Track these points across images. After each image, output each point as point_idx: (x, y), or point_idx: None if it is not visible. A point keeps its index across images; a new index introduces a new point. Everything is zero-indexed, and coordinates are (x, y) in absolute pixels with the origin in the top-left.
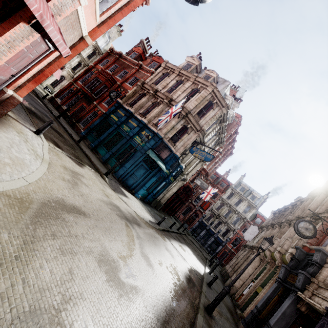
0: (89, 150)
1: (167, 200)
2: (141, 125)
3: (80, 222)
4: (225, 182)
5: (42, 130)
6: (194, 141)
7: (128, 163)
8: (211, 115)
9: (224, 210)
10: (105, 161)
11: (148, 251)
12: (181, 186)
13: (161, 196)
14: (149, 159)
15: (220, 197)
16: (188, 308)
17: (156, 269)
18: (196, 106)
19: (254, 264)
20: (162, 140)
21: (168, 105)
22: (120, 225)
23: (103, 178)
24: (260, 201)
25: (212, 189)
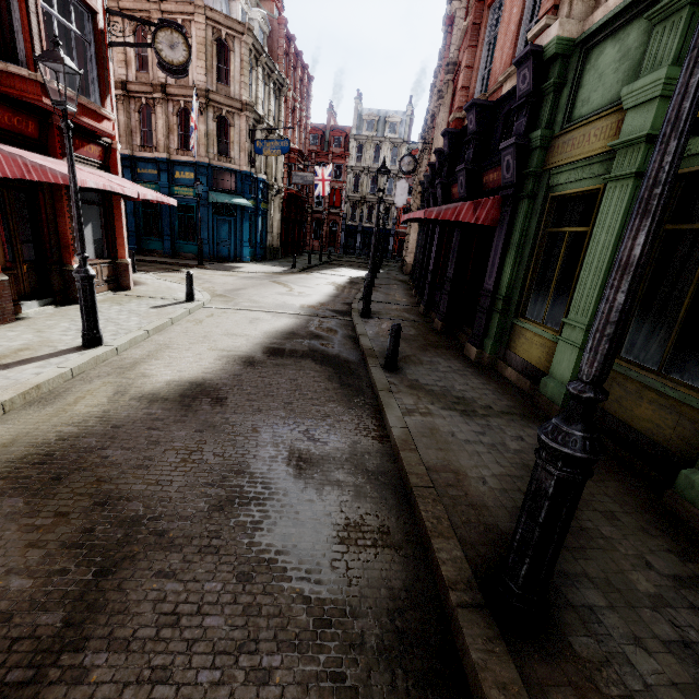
0: (140, 256)
1: (280, 238)
2: (165, 167)
3: (249, 291)
4: (338, 135)
5: (134, 266)
6: (249, 132)
7: (202, 232)
8: (237, 64)
9: (365, 184)
10: (173, 253)
11: (303, 284)
12: (281, 203)
13: (270, 238)
14: (219, 205)
15: (346, 168)
16: (353, 291)
17: (316, 287)
18: (206, 70)
19: (415, 226)
20: (211, 166)
21: (168, 100)
22: (268, 283)
23: (203, 268)
24: (405, 126)
25: (325, 170)
